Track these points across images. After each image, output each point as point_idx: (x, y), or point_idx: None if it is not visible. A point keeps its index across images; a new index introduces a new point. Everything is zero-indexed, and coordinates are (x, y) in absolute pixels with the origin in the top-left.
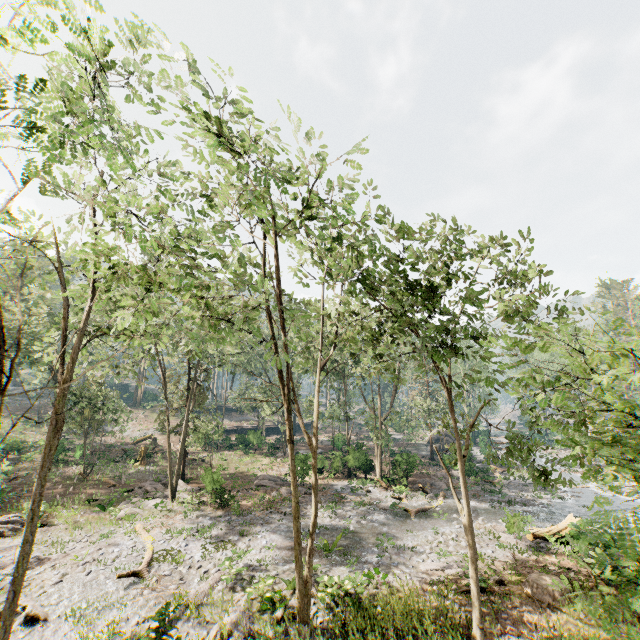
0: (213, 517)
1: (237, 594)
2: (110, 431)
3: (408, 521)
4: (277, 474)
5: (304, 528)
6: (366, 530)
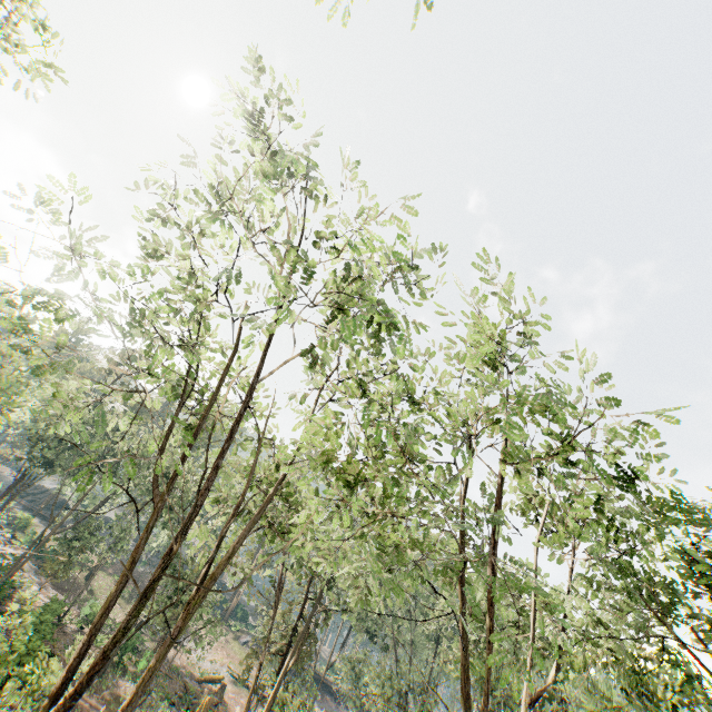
0: None
1: None
2: (183, 644)
3: None
4: None
5: None
6: None
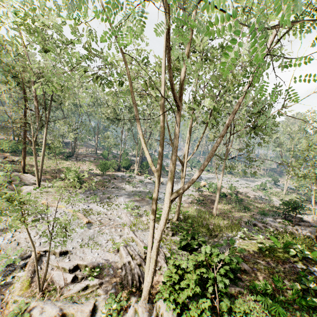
0: (80, 192)
1: (141, 219)
2: None
3: (161, 186)
4: (83, 170)
5: (130, 193)
6: (152, 191)
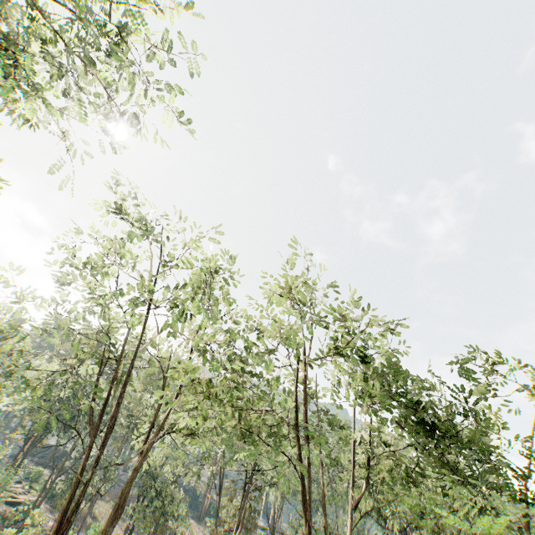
0: None
1: None
2: None
3: None
4: None
5: None
6: None
